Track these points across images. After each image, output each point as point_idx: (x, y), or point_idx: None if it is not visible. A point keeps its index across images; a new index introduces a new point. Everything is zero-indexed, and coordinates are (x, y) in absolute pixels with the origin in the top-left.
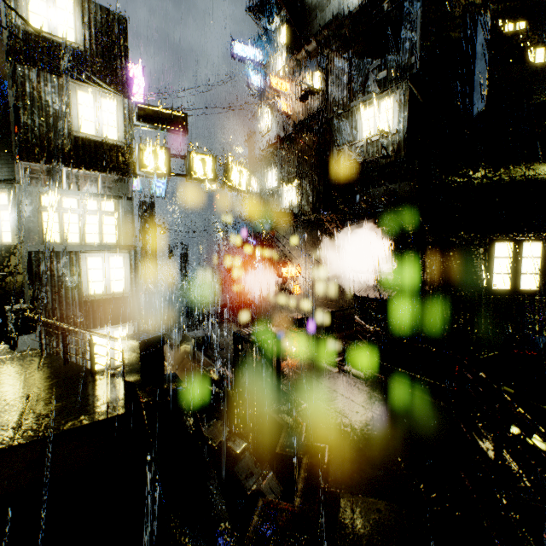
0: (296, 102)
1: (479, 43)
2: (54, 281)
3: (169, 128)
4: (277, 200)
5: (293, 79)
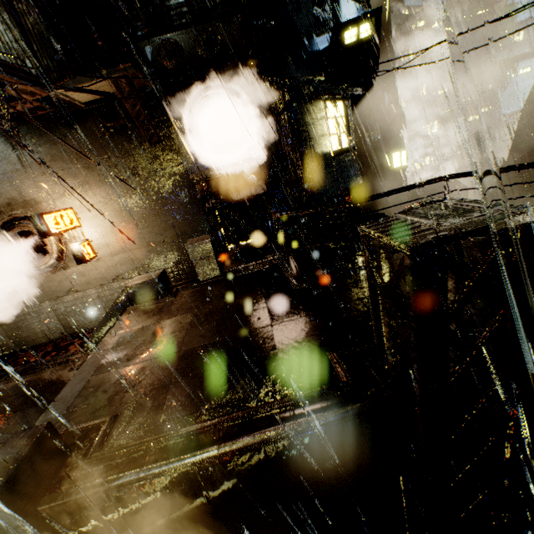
0: None
1: None
2: None
3: None
4: None
5: None
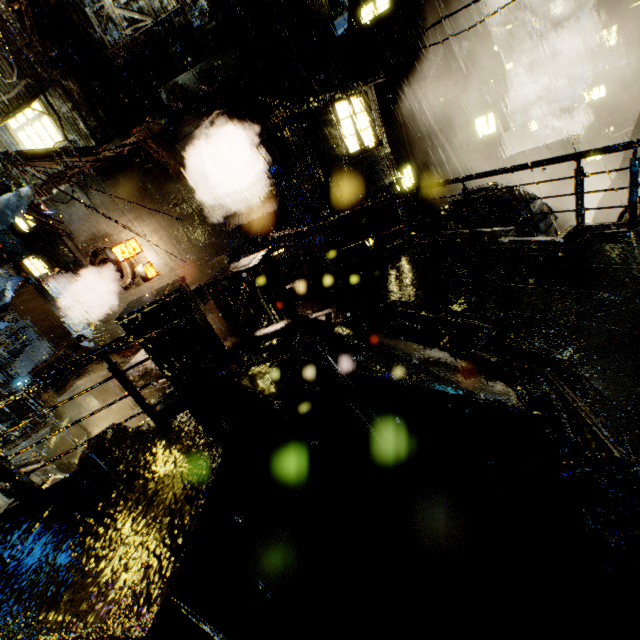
0: None
1: None
2: None
3: None
4: None
5: None
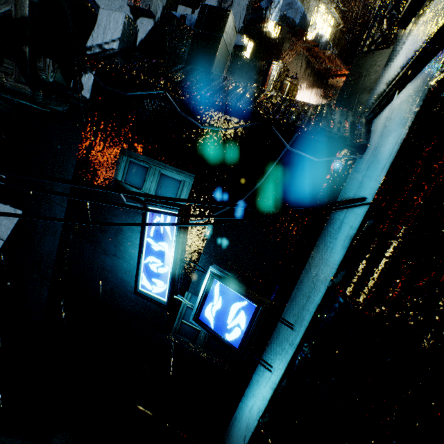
0: None
1: None
2: None
3: None
4: (309, 9)
5: None
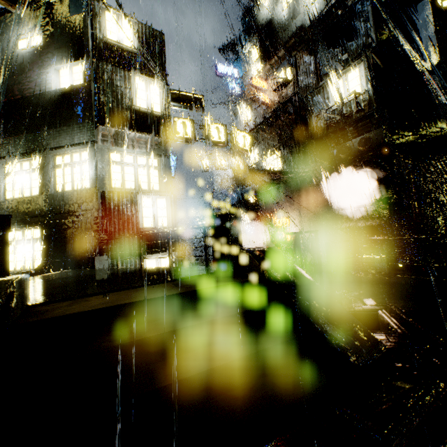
0: (271, 95)
1: (421, 20)
2: (120, 214)
3: (193, 106)
4: None
5: (268, 78)
